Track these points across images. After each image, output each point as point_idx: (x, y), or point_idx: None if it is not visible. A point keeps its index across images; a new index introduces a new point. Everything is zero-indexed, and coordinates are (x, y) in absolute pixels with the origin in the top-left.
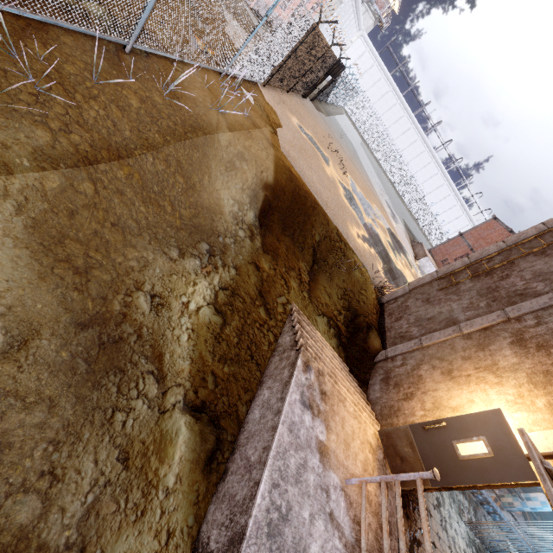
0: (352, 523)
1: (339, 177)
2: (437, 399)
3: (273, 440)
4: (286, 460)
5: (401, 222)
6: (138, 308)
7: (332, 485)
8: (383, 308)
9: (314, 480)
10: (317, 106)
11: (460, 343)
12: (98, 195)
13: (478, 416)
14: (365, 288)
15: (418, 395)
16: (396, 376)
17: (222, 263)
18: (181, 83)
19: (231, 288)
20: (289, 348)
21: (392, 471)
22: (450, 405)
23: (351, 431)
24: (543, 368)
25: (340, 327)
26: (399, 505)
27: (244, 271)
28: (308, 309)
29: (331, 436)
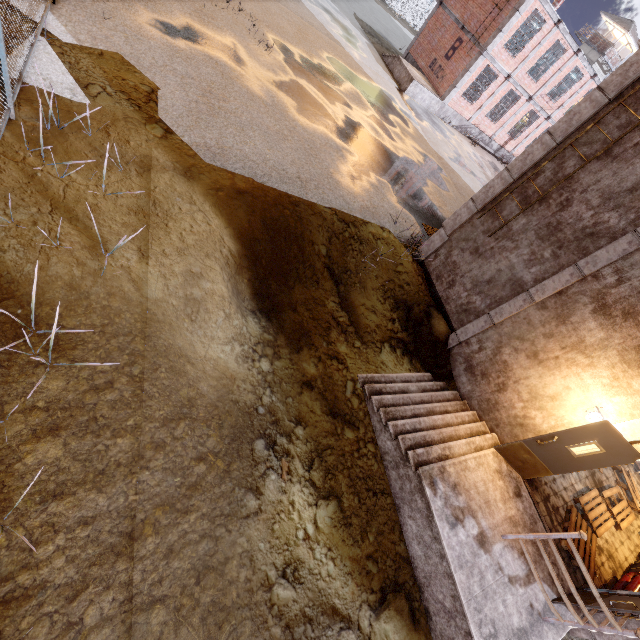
0: (519, 561)
1: (269, 73)
2: (532, 389)
3: (459, 594)
4: (473, 595)
5: (357, 31)
6: (287, 604)
7: (499, 556)
8: (425, 267)
9: (491, 574)
10: None
11: (535, 316)
12: (166, 598)
13: (587, 429)
14: (399, 262)
15: (511, 385)
16: (479, 364)
17: (286, 439)
18: (23, 278)
19: (313, 454)
20: (401, 463)
21: (516, 470)
22: (547, 394)
23: (483, 485)
24: (634, 343)
25: (402, 338)
26: (560, 561)
27: (305, 414)
28: (370, 361)
29: (478, 518)
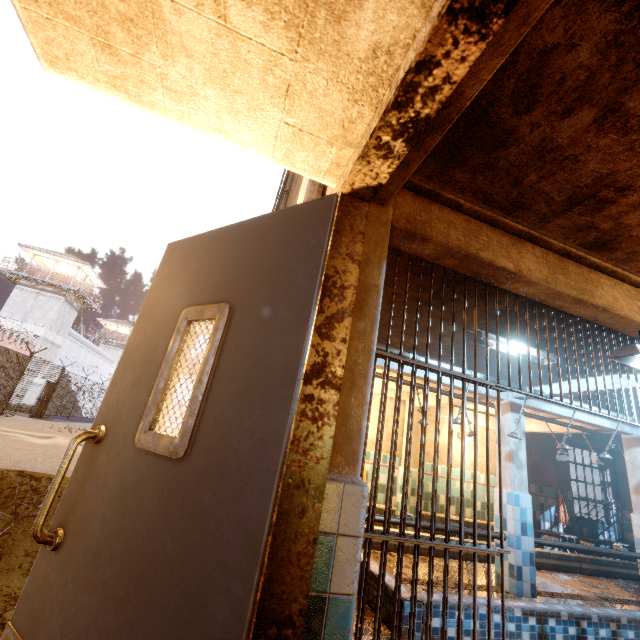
0: None
1: (82, 443)
2: None
3: None
4: None
5: None
6: None
7: None
8: None
9: None
10: (54, 420)
11: None
12: None
13: (149, 305)
14: None
15: None
16: None
17: None
18: None
19: None
20: None
21: None
22: None
23: None
24: None
25: None
26: None
27: None
28: None
29: None
